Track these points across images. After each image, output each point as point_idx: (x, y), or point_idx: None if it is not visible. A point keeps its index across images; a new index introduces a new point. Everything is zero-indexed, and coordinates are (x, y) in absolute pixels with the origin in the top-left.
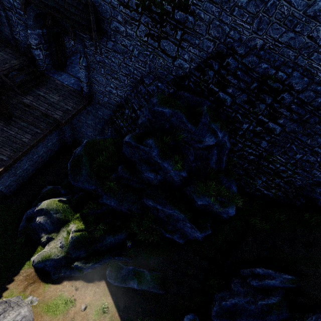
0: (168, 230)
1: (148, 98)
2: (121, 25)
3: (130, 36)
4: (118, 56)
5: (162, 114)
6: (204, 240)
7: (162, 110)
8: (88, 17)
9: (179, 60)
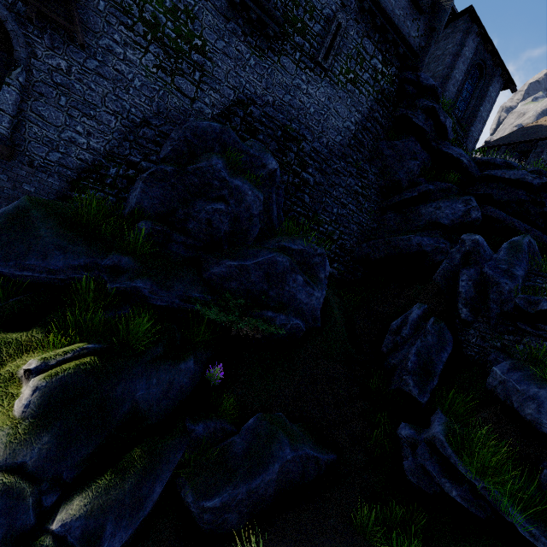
0: (276, 307)
1: (163, 140)
2: (117, 45)
3: (130, 61)
4: (103, 83)
5: (208, 130)
6: (323, 322)
7: (209, 123)
8: (68, 12)
9: (199, 104)
